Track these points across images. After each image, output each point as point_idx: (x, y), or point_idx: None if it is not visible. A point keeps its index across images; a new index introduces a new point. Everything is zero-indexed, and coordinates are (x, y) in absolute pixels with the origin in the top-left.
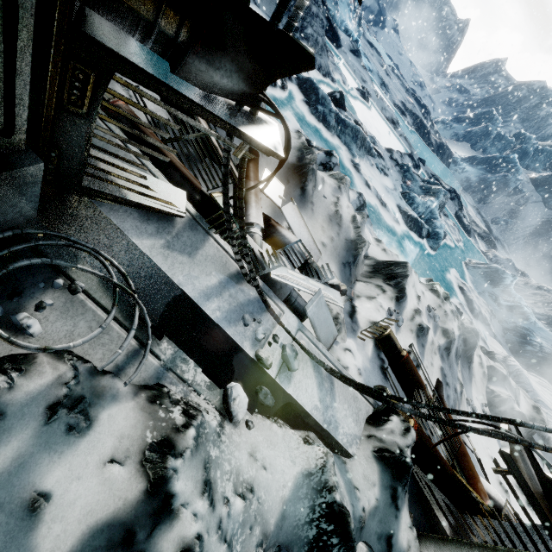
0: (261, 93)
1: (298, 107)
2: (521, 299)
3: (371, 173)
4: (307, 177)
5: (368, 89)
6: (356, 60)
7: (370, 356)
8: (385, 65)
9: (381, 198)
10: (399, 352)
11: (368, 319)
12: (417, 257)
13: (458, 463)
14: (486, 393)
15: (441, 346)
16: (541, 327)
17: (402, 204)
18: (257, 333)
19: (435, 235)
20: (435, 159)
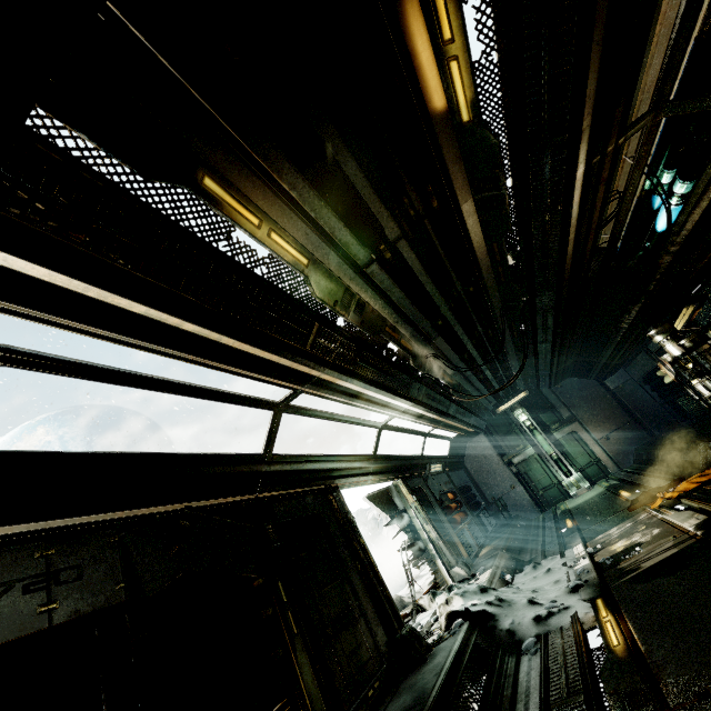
0: None
1: None
2: None
3: None
4: None
5: None
6: None
7: None
8: None
9: None
10: None
11: None
12: None
13: None
14: None
15: None
16: None
17: None
18: None
19: None
20: None
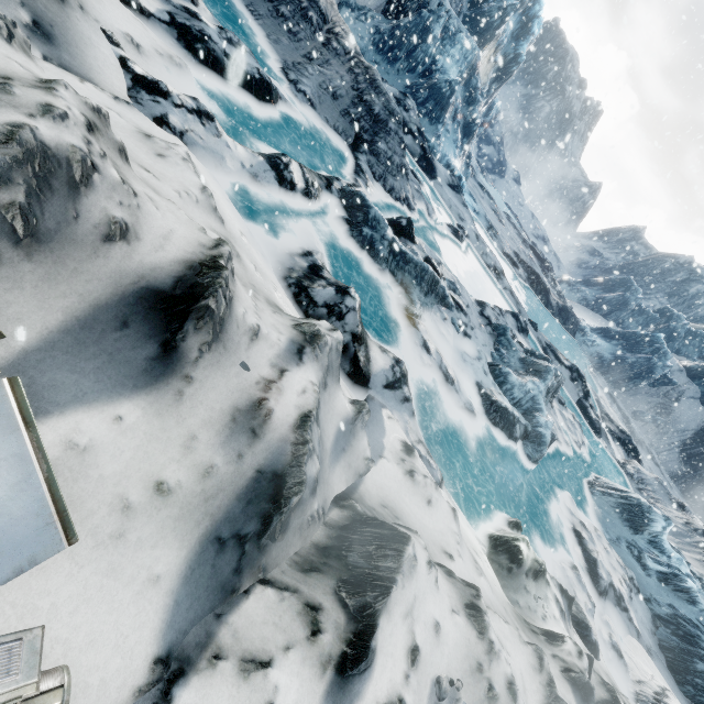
0: None
1: (332, 224)
2: (681, 561)
3: (440, 330)
4: (186, 321)
5: (466, 228)
6: (455, 196)
7: None
8: (498, 211)
9: (447, 370)
10: None
11: None
12: (505, 470)
13: None
14: None
15: None
16: None
17: (486, 382)
18: None
19: (536, 437)
20: (556, 325)
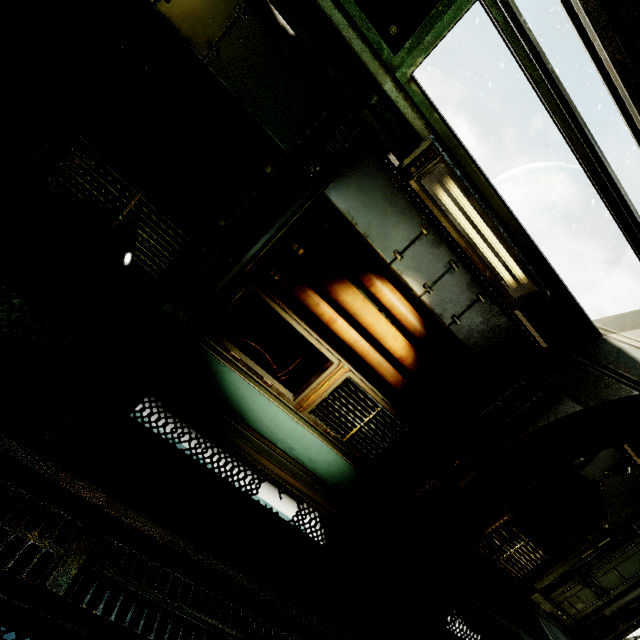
0: None
1: None
2: None
3: None
4: None
5: None
6: None
7: None
8: None
9: None
10: None
11: None
12: None
13: None
14: None
15: None
16: None
17: None
18: None
19: None
20: None
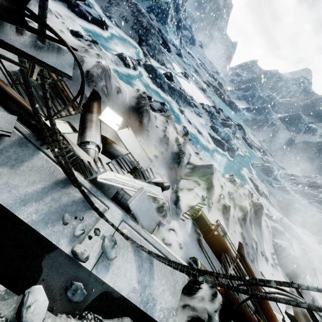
0: (32, 14)
1: (145, 80)
2: (284, 182)
3: (191, 116)
4: (143, 114)
5: (188, 73)
6: (180, 59)
7: (189, 232)
8: (197, 62)
9: (198, 129)
10: (209, 227)
11: (188, 204)
12: (223, 162)
13: (260, 307)
14: (273, 245)
15: (239, 217)
16: (297, 198)
17: (211, 132)
18: (75, 230)
19: (232, 149)
20: (229, 109)
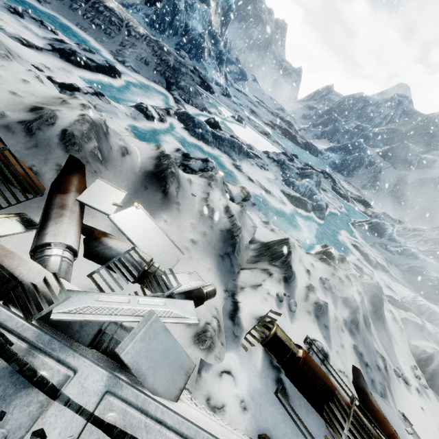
0: None
1: (179, 133)
2: (406, 243)
3: (253, 171)
4: (167, 180)
5: (241, 115)
6: (228, 99)
7: (260, 368)
8: (252, 101)
9: (265, 188)
10: (293, 353)
11: (254, 315)
12: (310, 228)
13: None
14: (411, 351)
15: (346, 319)
16: (430, 262)
17: (285, 189)
18: None
19: (319, 207)
20: (306, 154)
